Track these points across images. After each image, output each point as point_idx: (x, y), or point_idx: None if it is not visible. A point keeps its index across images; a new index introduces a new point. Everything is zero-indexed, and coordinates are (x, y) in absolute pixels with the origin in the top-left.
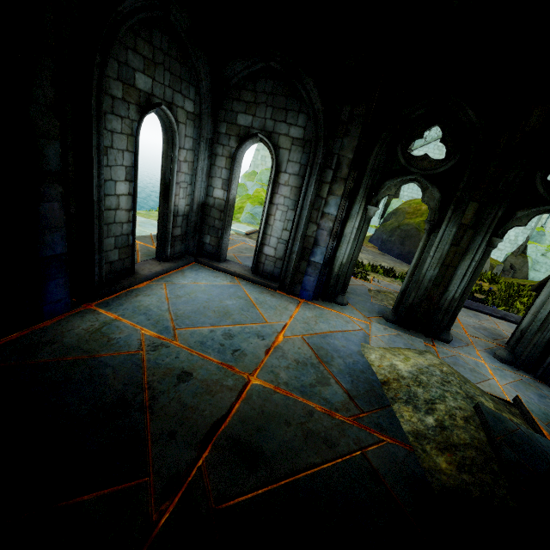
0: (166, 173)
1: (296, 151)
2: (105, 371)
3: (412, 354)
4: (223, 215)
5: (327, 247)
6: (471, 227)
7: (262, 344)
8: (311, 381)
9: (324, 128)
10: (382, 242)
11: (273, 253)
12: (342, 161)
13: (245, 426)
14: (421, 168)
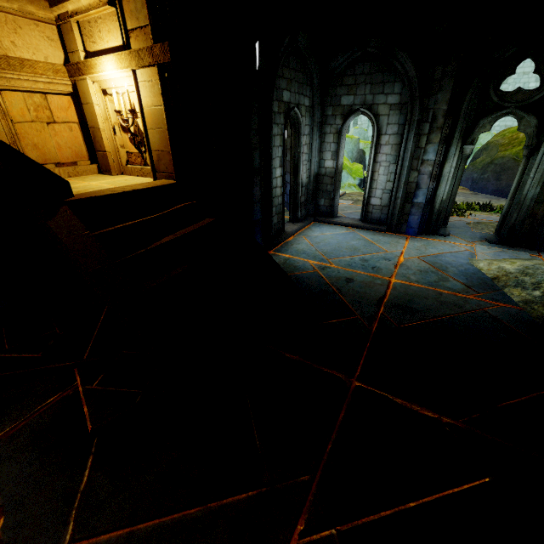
0: (295, 156)
1: (394, 115)
2: (304, 280)
3: (517, 261)
4: (333, 180)
5: (428, 188)
6: None
7: (390, 263)
8: (434, 280)
9: (419, 90)
10: (473, 182)
11: (379, 202)
12: (437, 113)
13: (399, 299)
14: (515, 101)
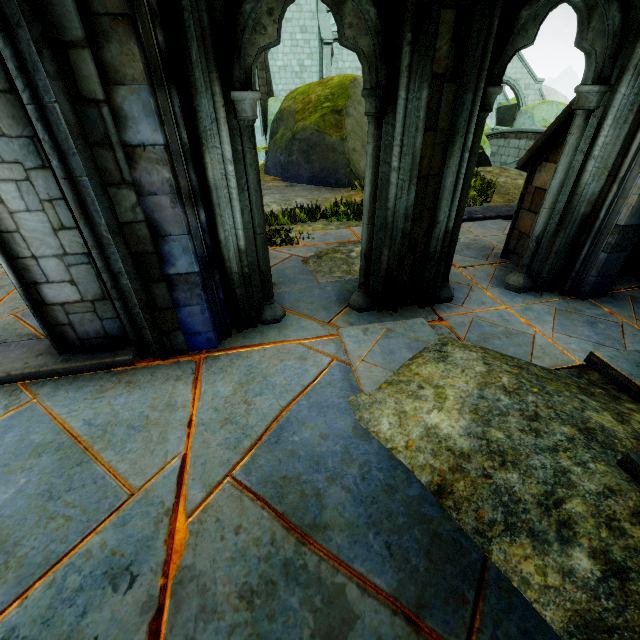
0: None
1: None
2: None
3: (435, 370)
4: None
5: (190, 230)
6: (450, 77)
7: (131, 609)
8: None
9: None
10: (283, 168)
11: (74, 293)
12: None
13: None
14: None
